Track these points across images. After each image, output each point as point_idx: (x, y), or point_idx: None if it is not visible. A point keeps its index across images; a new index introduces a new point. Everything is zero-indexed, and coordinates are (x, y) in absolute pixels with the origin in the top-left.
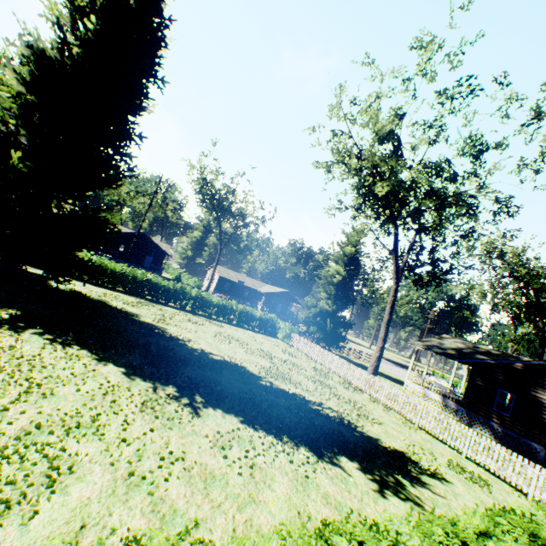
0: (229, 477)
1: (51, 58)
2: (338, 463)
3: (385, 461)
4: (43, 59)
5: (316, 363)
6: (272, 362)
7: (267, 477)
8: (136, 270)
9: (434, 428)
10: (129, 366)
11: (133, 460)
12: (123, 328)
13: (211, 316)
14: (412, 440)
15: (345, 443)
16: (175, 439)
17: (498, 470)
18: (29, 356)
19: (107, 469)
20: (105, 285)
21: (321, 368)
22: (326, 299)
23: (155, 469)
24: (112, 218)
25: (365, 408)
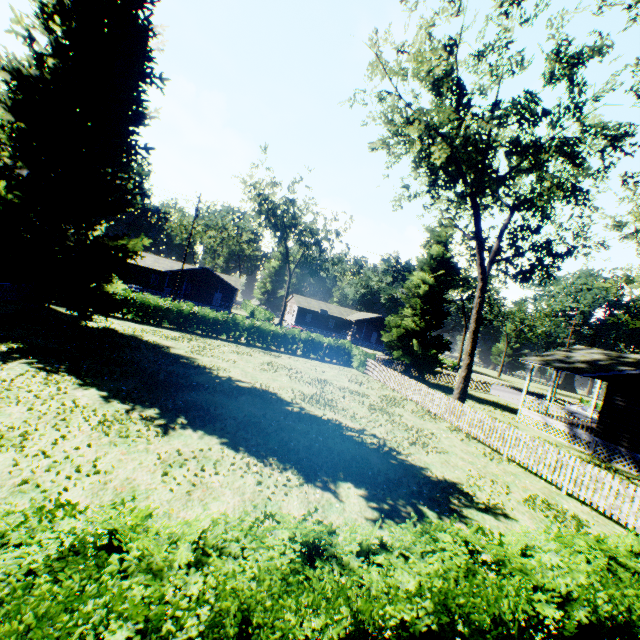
0: (154, 492)
1: (28, 76)
2: (333, 489)
3: (415, 490)
4: (22, 79)
5: (393, 391)
6: (323, 389)
7: (210, 496)
8: (182, 304)
9: (526, 459)
10: (114, 390)
11: (41, 470)
12: (139, 358)
13: (270, 348)
14: (484, 472)
15: (364, 469)
16: (113, 455)
17: (610, 509)
18: (0, 381)
19: (0, 477)
20: (150, 322)
21: (394, 397)
22: (412, 316)
23: (62, 480)
24: (133, 246)
25: (432, 436)
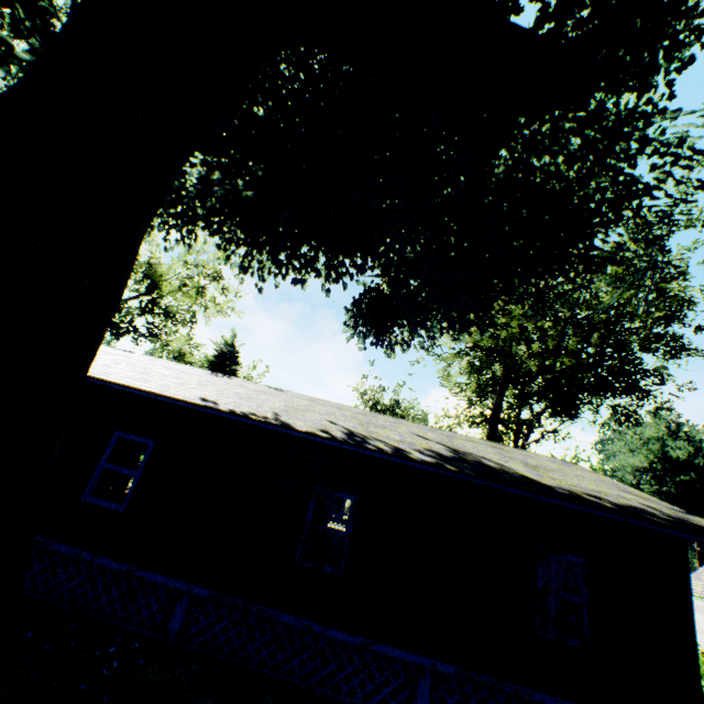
0: None
1: None
2: None
3: None
4: None
5: None
6: None
7: None
8: None
9: None
10: None
11: None
12: None
13: None
14: None
15: None
16: None
17: None
18: None
19: None
20: None
21: None
22: None
23: None
24: None
25: None
